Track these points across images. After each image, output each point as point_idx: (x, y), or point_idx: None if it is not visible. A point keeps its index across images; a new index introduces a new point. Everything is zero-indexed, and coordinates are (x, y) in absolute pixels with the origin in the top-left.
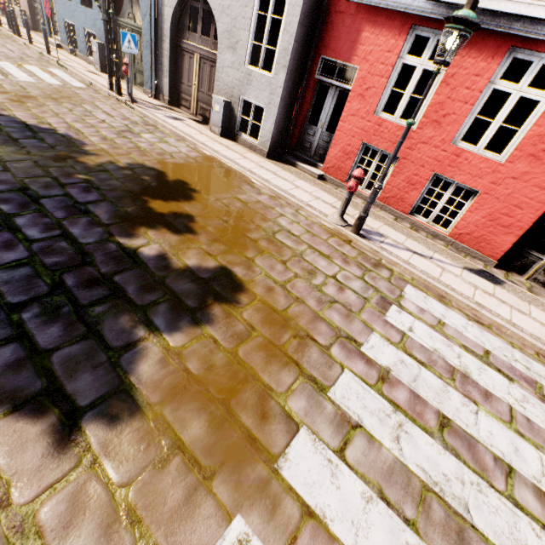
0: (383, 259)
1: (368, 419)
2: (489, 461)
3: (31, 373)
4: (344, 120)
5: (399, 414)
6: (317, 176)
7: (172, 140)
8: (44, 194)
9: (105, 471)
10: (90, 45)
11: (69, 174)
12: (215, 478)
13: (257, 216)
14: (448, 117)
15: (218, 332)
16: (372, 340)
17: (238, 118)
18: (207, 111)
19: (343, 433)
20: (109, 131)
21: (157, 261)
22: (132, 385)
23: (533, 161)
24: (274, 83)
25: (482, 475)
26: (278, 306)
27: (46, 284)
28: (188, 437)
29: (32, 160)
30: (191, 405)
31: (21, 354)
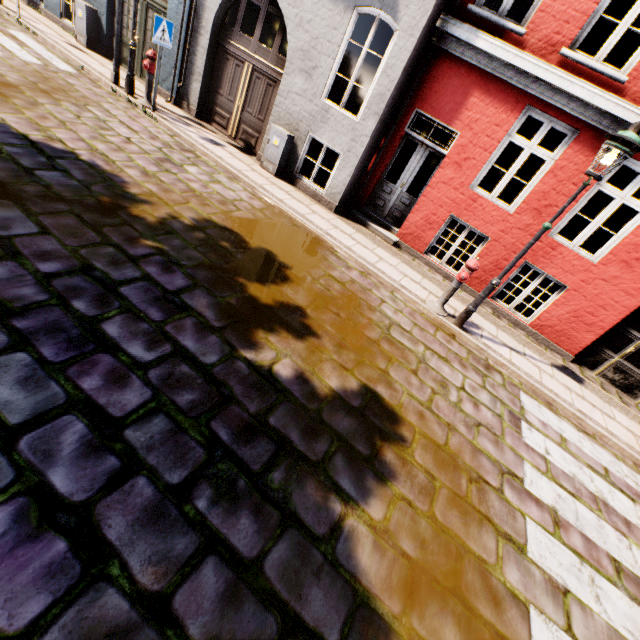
0: (489, 358)
1: (569, 579)
2: None
3: (255, 604)
4: (433, 186)
5: (586, 565)
6: (392, 242)
7: (223, 178)
8: (118, 277)
9: None
10: (66, 2)
11: (132, 238)
12: None
13: (362, 304)
14: (549, 209)
15: (406, 489)
16: (527, 472)
17: (301, 158)
18: (253, 137)
19: (561, 605)
20: (144, 159)
21: (300, 386)
22: (366, 592)
23: (624, 267)
24: (359, 130)
25: None
26: (438, 440)
27: (198, 444)
28: None
29: (72, 212)
30: (431, 606)
31: (228, 574)
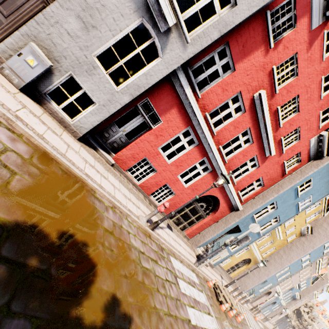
0: (160, 241)
1: None
2: None
3: None
4: (142, 141)
5: None
6: (111, 164)
7: None
8: None
9: None
10: None
11: None
12: None
13: (126, 247)
14: (181, 167)
15: None
16: (189, 312)
17: (54, 85)
18: None
19: None
20: None
21: None
22: None
23: (192, 190)
24: (117, 97)
25: None
26: None
27: None
28: None
29: None
30: None
31: None
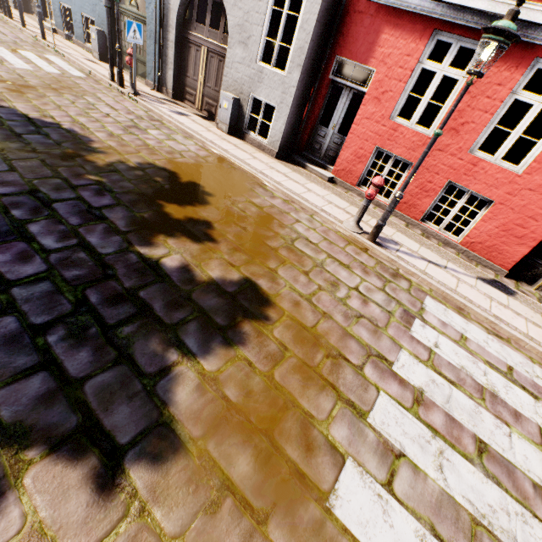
0: (400, 268)
1: (410, 446)
2: (529, 489)
3: (65, 407)
4: (358, 123)
5: (438, 439)
6: (327, 179)
7: (179, 137)
8: (56, 197)
9: (155, 520)
10: (88, 31)
11: (79, 174)
12: (268, 521)
13: (274, 222)
14: (466, 126)
15: (251, 353)
16: (402, 358)
17: (247, 116)
18: (213, 106)
19: (388, 464)
20: (115, 126)
21: (180, 274)
22: (172, 417)
23: None
24: (287, 82)
25: (525, 504)
26: (306, 323)
27: (69, 302)
28: (236, 475)
29: (39, 158)
30: (234, 438)
31: (51, 385)
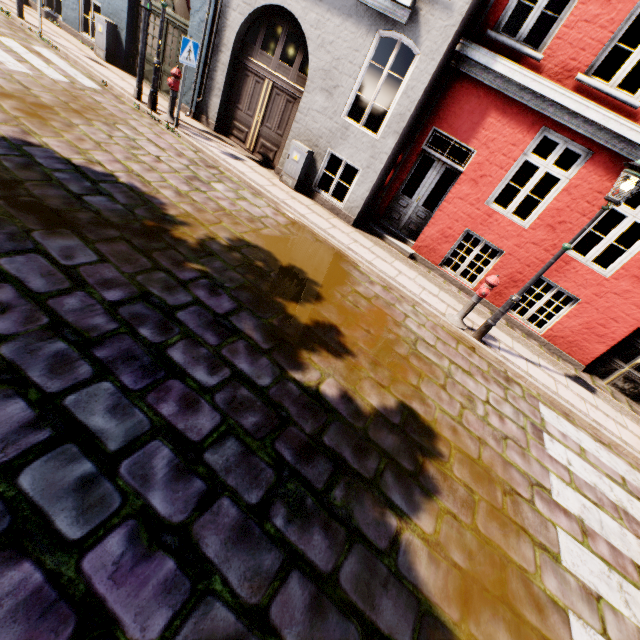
0: (508, 370)
1: (600, 586)
2: None
3: (337, 614)
4: (449, 201)
5: (614, 572)
6: (408, 255)
7: (248, 194)
8: (173, 303)
9: None
10: (85, 16)
11: (178, 262)
12: None
13: (388, 320)
14: (563, 225)
15: (450, 503)
16: (554, 483)
17: (319, 172)
18: (271, 151)
19: (595, 610)
20: (175, 178)
21: (345, 405)
22: (428, 601)
23: (636, 282)
24: (379, 147)
25: None
26: (472, 454)
27: (267, 465)
28: None
29: (122, 237)
30: (485, 614)
31: (311, 587)
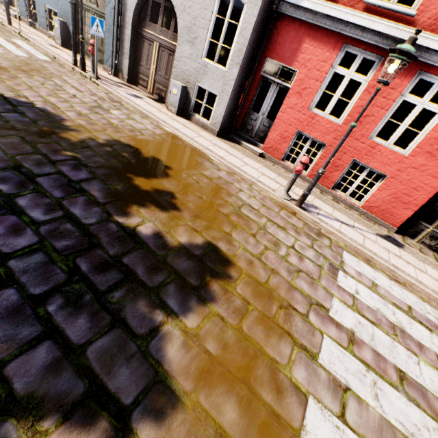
0: (322, 228)
1: (352, 381)
2: None
3: (71, 373)
4: (283, 111)
5: (371, 372)
6: (258, 154)
7: (137, 116)
8: (38, 172)
9: None
10: (50, 21)
11: (56, 150)
12: None
13: (223, 192)
14: (367, 118)
15: (222, 309)
16: (334, 304)
17: (193, 101)
18: (163, 91)
19: (339, 398)
20: (82, 106)
21: (155, 240)
22: (166, 374)
23: (429, 157)
24: (227, 76)
25: (437, 420)
26: (260, 279)
27: (62, 271)
28: (226, 423)
29: (18, 135)
30: (219, 388)
31: (57, 353)
